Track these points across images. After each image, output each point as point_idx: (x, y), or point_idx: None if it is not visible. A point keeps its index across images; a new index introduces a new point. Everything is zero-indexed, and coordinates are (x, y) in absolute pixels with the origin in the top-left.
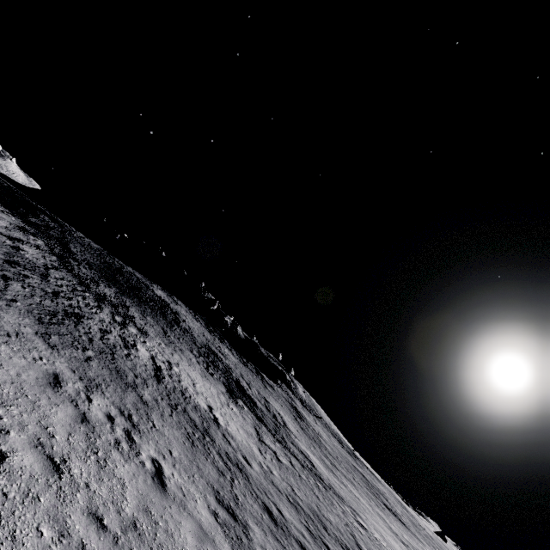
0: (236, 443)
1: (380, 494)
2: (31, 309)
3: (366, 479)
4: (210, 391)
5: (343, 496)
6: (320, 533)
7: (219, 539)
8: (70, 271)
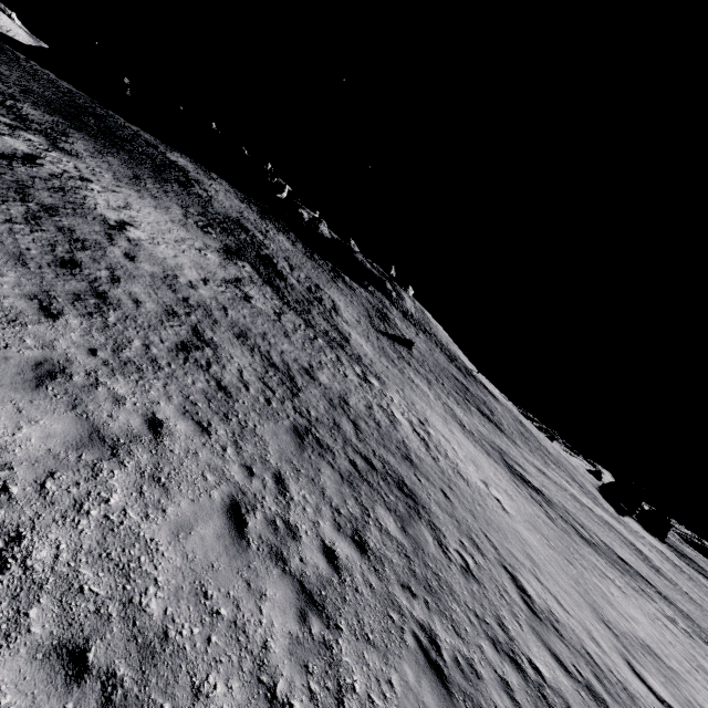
0: (135, 249)
1: (481, 404)
2: None
3: (466, 390)
4: (170, 230)
5: (375, 368)
6: (208, 327)
7: None
8: None
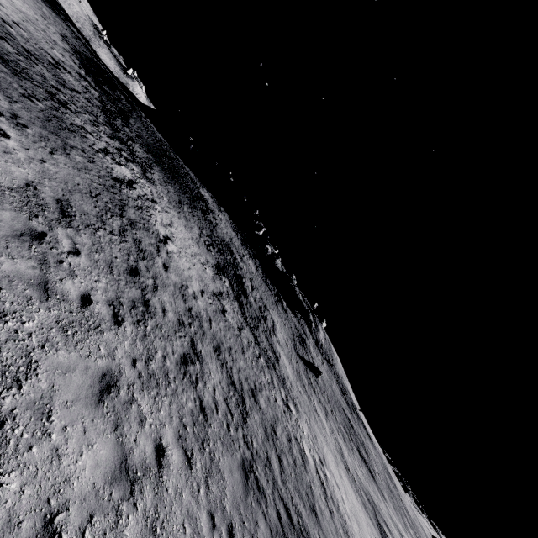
0: (169, 260)
1: (360, 444)
2: (2, 53)
3: (351, 426)
4: (189, 245)
5: (293, 393)
6: (200, 339)
7: (4, 175)
8: (106, 115)
